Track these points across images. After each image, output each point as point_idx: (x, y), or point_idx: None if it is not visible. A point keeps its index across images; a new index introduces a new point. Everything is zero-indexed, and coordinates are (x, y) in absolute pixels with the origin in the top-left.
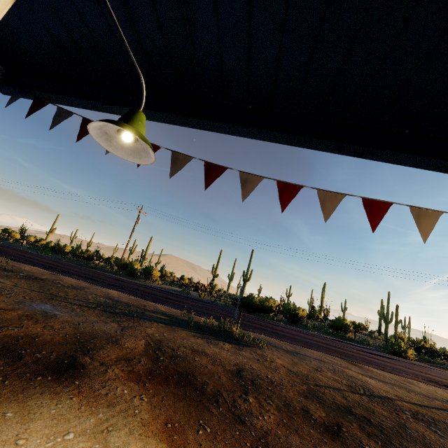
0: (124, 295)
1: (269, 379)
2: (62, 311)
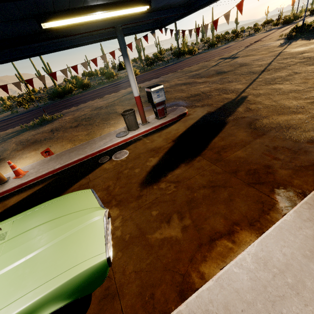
0: None
1: (61, 126)
2: None
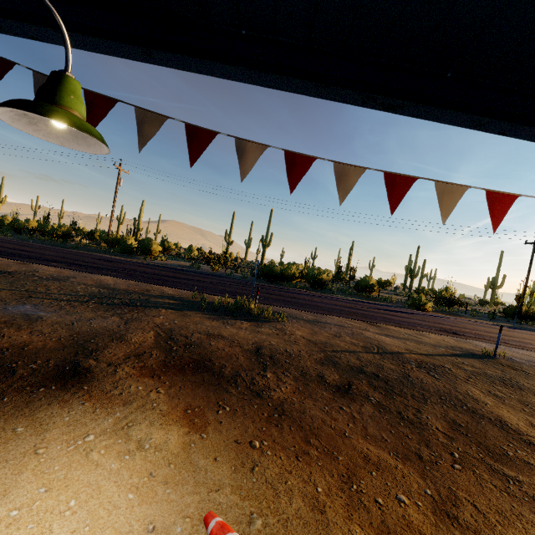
0: (121, 281)
1: (287, 352)
2: (48, 310)
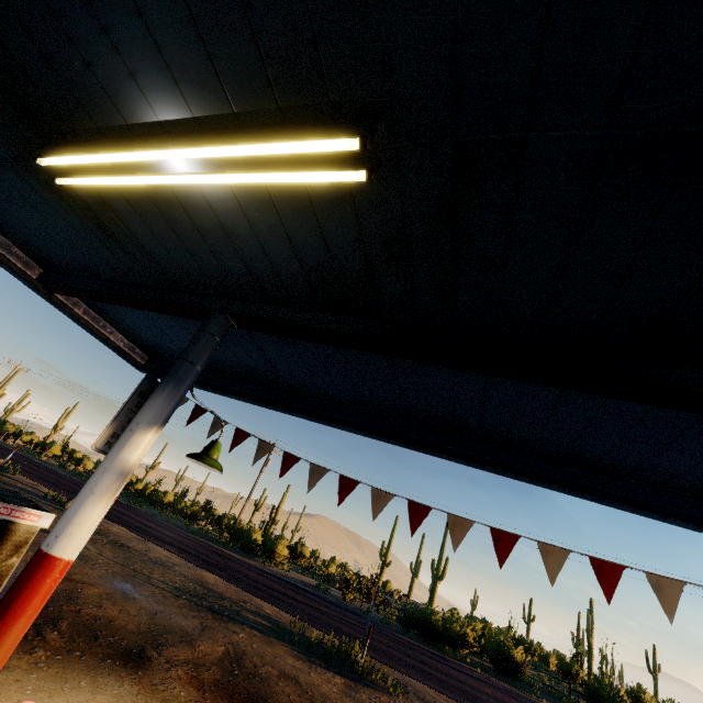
0: (222, 582)
1: None
2: (142, 594)
